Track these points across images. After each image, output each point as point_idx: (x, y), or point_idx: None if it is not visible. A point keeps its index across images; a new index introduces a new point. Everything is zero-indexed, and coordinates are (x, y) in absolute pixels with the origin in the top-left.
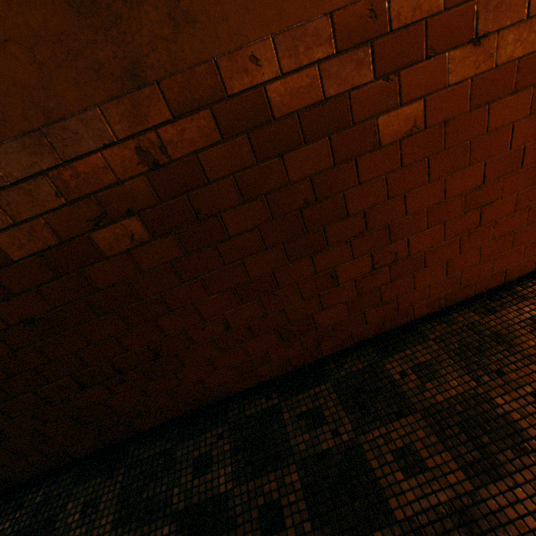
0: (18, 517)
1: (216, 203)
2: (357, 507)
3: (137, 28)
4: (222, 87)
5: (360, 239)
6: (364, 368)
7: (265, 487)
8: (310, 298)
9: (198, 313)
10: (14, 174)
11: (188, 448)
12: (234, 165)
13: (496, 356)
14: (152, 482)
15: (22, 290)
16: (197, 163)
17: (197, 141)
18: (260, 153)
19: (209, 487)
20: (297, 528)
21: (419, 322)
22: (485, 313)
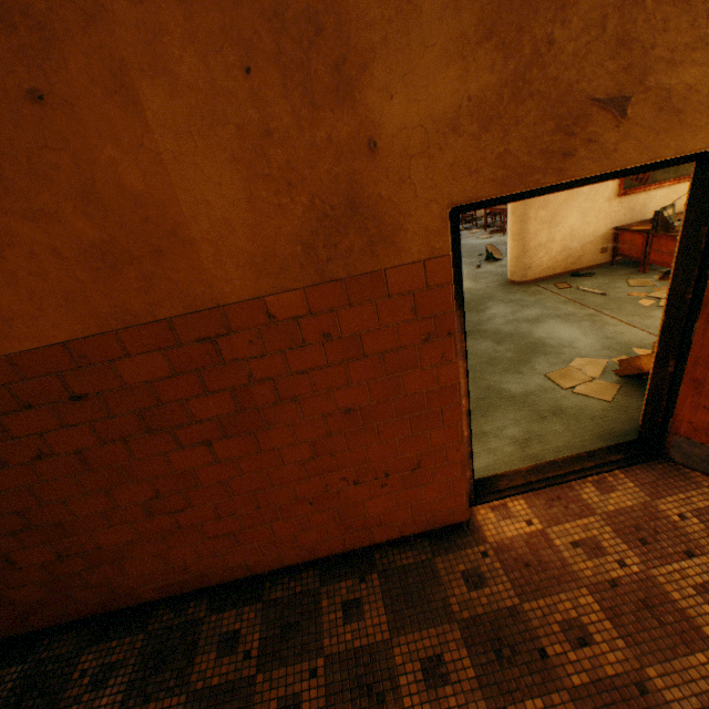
0: None
1: None
2: None
3: None
4: None
5: (29, 532)
6: (67, 653)
7: None
8: None
9: None
10: None
11: None
12: None
13: (167, 673)
14: None
15: None
16: None
17: None
18: None
19: None
20: None
21: (155, 603)
22: (215, 609)
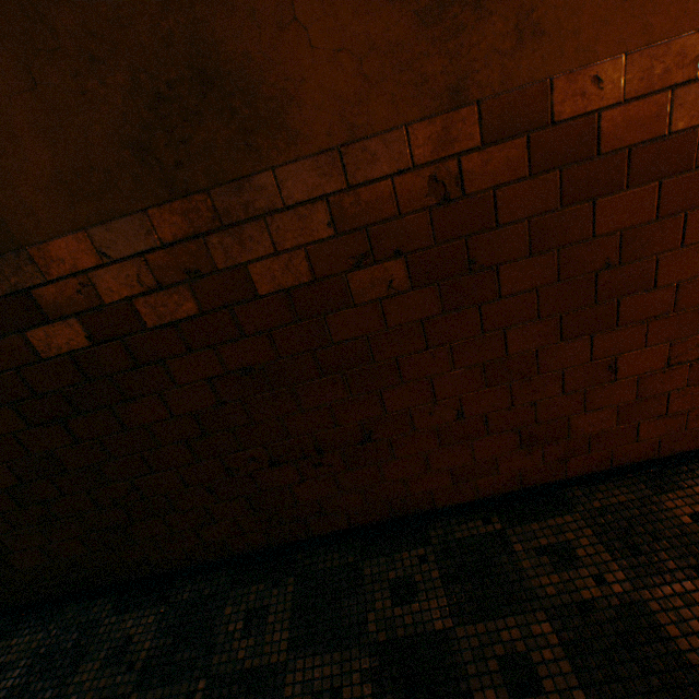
0: (162, 612)
1: (496, 253)
2: (655, 684)
3: (477, 40)
4: (548, 112)
5: (661, 322)
6: (629, 501)
7: (503, 634)
8: (572, 393)
9: (431, 391)
10: (295, 196)
11: (379, 567)
12: (532, 207)
13: None
14: (335, 601)
15: (253, 331)
16: (490, 201)
17: (499, 175)
18: (568, 196)
19: (418, 620)
20: (563, 695)
21: None
22: None
